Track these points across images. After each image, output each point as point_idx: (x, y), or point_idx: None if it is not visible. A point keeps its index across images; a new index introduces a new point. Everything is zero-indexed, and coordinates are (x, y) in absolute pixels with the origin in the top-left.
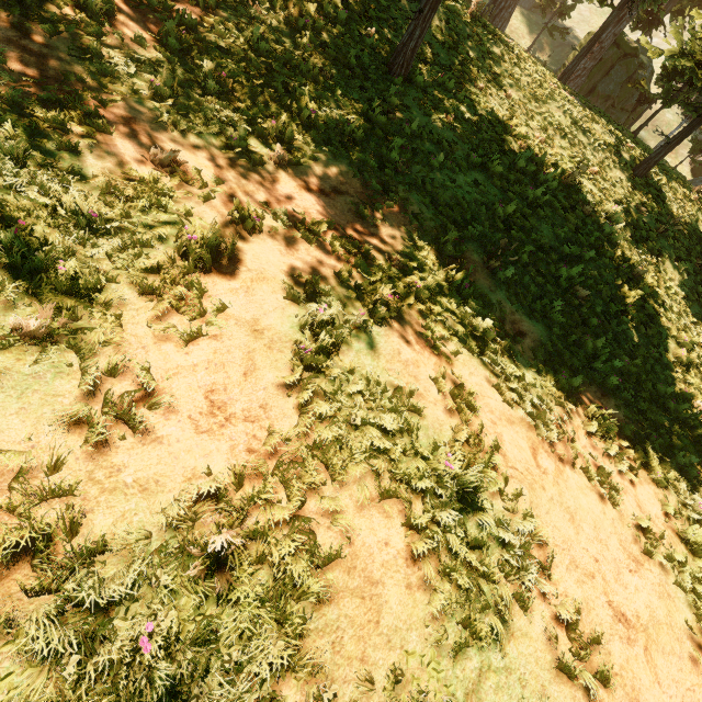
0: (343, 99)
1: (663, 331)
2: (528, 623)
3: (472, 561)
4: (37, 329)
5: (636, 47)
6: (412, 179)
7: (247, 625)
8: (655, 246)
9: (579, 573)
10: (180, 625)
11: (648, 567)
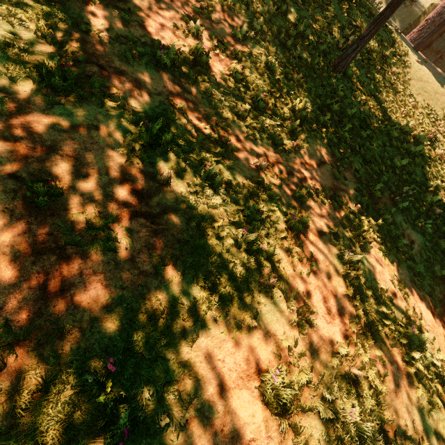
0: (316, 96)
1: None
2: None
3: (427, 374)
4: (271, 282)
5: None
6: (352, 146)
7: (371, 406)
8: None
9: None
10: (353, 407)
11: None
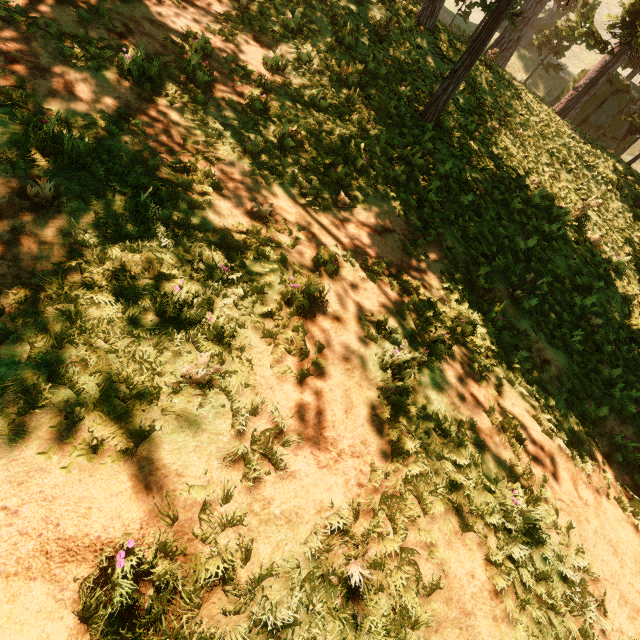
0: (387, 145)
1: None
2: None
3: (542, 595)
4: (202, 376)
5: (628, 84)
6: (445, 215)
7: None
8: None
9: (629, 608)
10: None
11: None
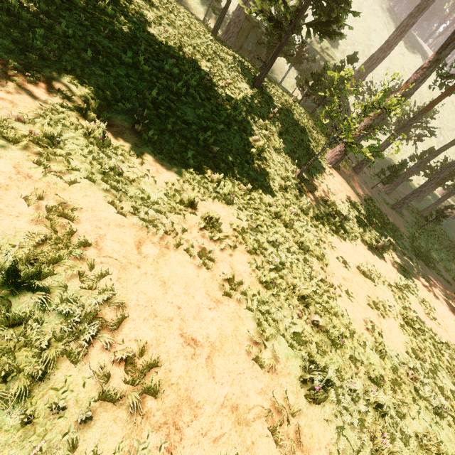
0: None
1: (272, 172)
2: (77, 373)
3: (5, 337)
4: None
5: (258, 22)
6: (63, 66)
7: None
8: (267, 125)
9: (157, 320)
10: None
11: (227, 303)
